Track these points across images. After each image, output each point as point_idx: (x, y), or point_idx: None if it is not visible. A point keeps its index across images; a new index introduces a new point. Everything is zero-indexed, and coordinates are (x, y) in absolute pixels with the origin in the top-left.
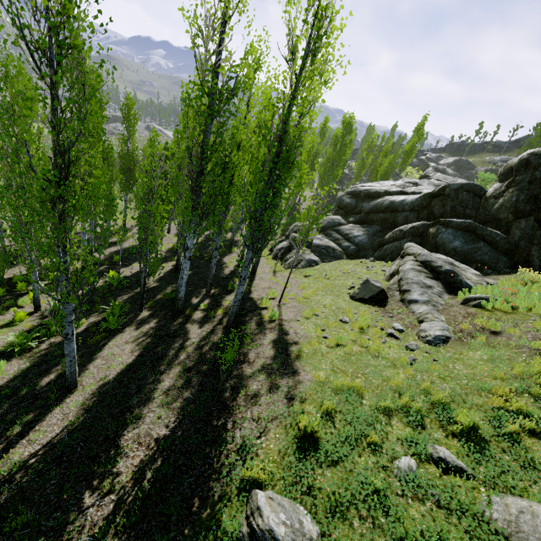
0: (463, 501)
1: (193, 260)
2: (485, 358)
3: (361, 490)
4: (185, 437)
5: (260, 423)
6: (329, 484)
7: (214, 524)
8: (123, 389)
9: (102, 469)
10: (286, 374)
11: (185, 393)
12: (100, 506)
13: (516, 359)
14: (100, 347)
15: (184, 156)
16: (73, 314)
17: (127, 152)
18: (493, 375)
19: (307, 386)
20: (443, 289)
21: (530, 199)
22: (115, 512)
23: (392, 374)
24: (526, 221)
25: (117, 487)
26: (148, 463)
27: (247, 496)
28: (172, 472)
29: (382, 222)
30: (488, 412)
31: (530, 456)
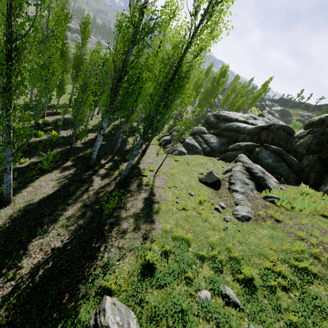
0: (233, 325)
1: (109, 135)
2: (268, 235)
3: (172, 308)
4: (72, 251)
5: (122, 250)
6: (154, 300)
7: (74, 313)
8: (41, 210)
9: (11, 262)
10: (147, 222)
11: (80, 221)
12: (2, 288)
13: (286, 240)
14: (33, 179)
15: (111, 66)
16: (12, 156)
17: (79, 55)
18: (270, 247)
19: (157, 232)
20: (254, 187)
21: (319, 143)
22: (11, 294)
23: (211, 234)
24: (312, 156)
25: (18, 276)
26: (42, 264)
27: (100, 298)
28: (56, 273)
29: (229, 137)
30: (261, 270)
31: (279, 303)
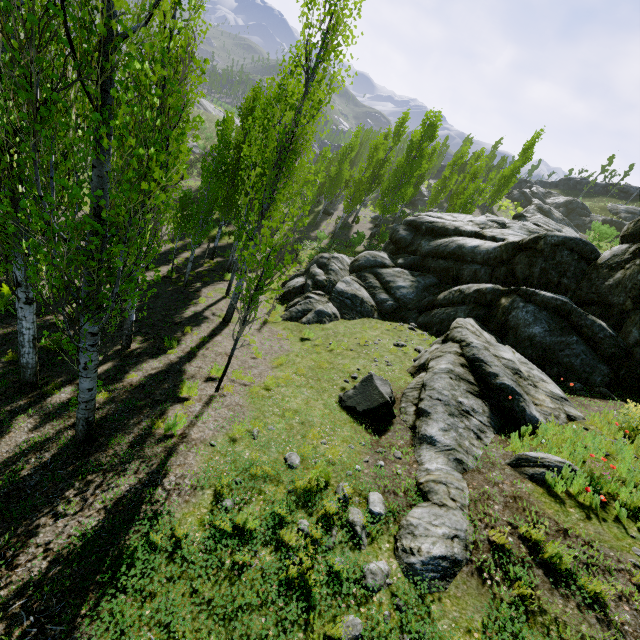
0: None
1: (160, 284)
2: None
3: None
4: None
5: None
6: None
7: None
8: None
9: None
10: None
11: None
12: None
13: None
14: None
15: None
16: None
17: None
18: None
19: None
20: (489, 419)
21: None
22: None
23: None
24: None
25: None
26: None
27: None
28: None
29: (441, 273)
30: None
31: None
